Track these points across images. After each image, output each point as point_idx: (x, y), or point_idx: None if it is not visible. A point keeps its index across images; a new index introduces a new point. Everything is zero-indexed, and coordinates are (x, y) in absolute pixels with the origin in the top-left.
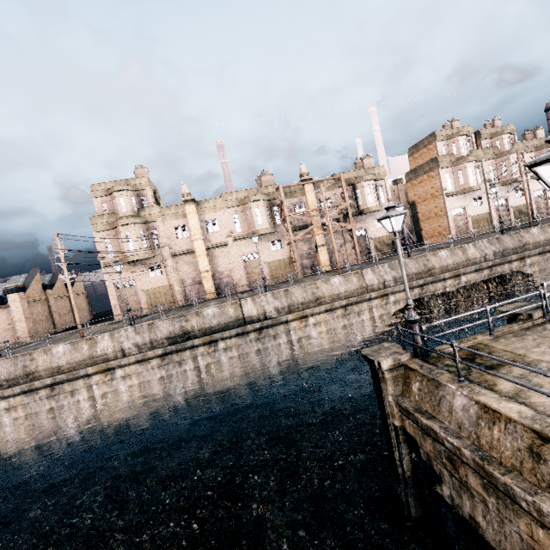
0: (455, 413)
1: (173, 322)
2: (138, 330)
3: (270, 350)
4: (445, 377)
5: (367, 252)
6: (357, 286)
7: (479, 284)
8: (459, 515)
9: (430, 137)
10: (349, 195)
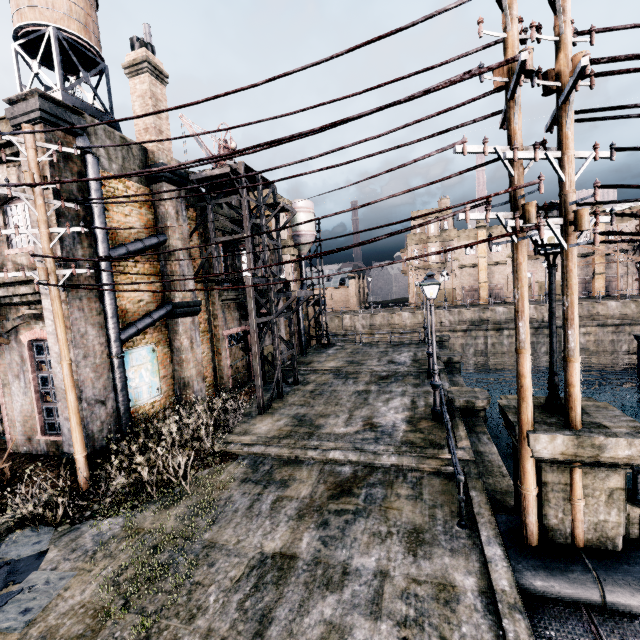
0: None
1: (474, 312)
2: (451, 313)
3: (541, 344)
4: None
5: None
6: (633, 312)
7: None
8: None
9: None
10: None
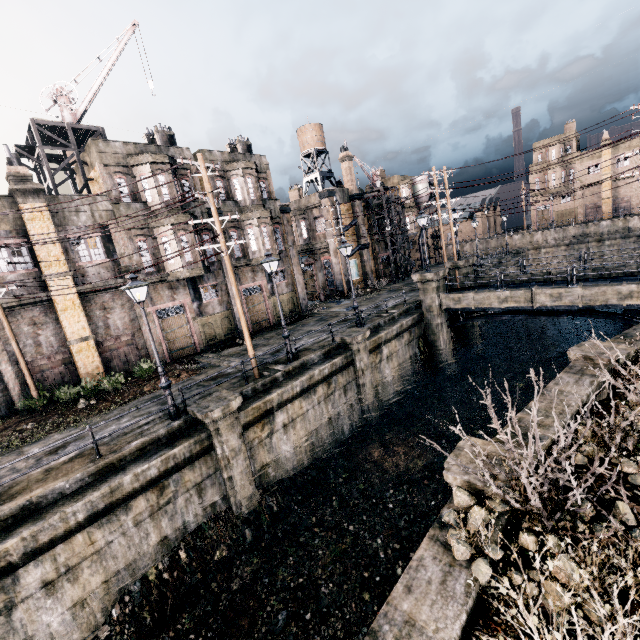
0: None
1: (578, 228)
2: (556, 231)
3: None
4: None
5: None
6: None
7: None
8: None
9: None
10: None
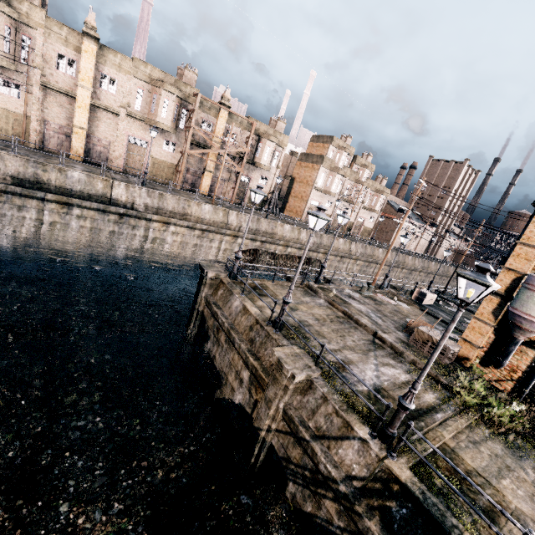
0: (232, 308)
1: (26, 164)
2: None
3: (124, 236)
4: (237, 291)
5: (242, 197)
6: (220, 220)
7: (295, 258)
8: (209, 355)
9: (330, 138)
10: (252, 143)
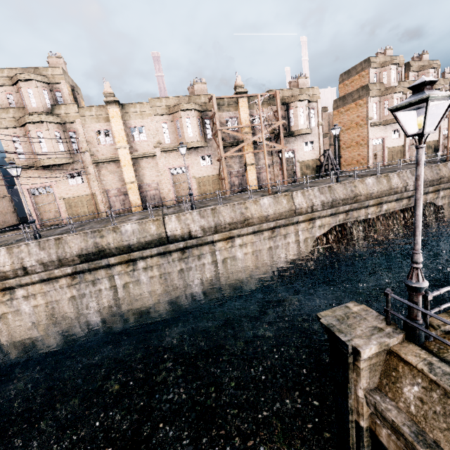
0: None
1: (85, 238)
2: (43, 245)
3: (193, 270)
4: None
5: (293, 174)
6: (286, 208)
7: (397, 213)
8: None
9: (365, 62)
10: (282, 115)
